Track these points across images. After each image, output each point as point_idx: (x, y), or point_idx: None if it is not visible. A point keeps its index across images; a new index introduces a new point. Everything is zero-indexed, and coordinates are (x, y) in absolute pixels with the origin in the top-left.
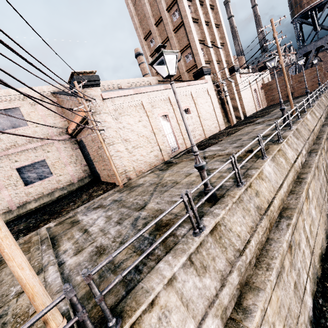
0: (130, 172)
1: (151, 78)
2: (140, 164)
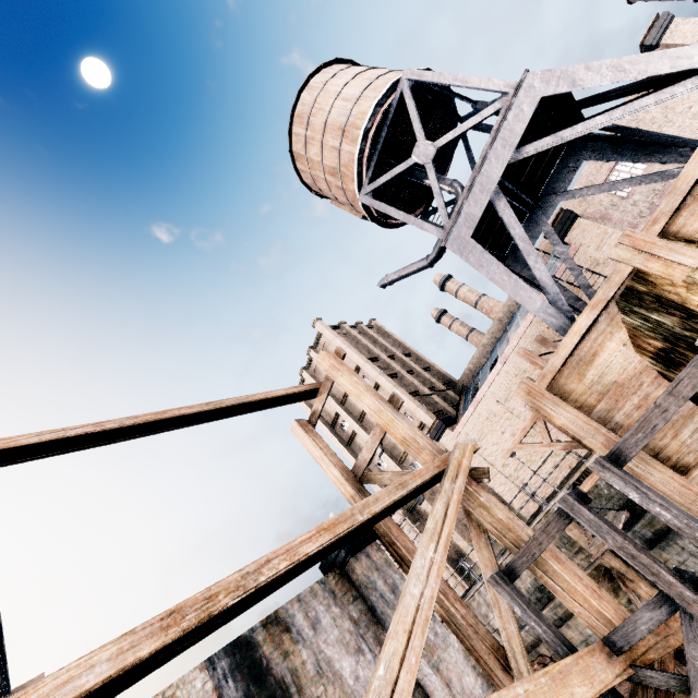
0: None
1: None
2: None
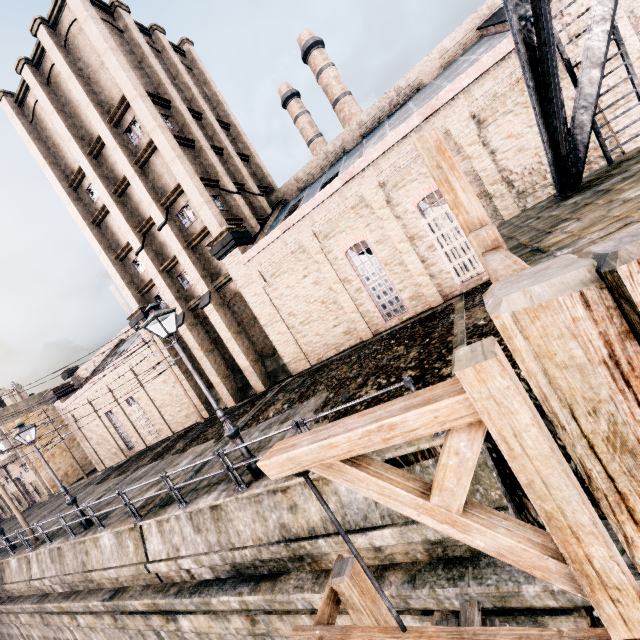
0: (100, 464)
1: None
2: (106, 458)
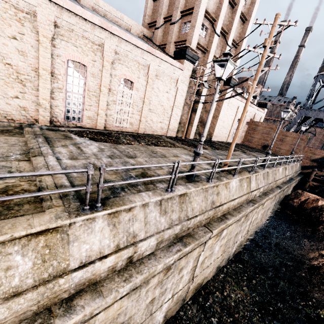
0: None
1: (135, 24)
2: None
